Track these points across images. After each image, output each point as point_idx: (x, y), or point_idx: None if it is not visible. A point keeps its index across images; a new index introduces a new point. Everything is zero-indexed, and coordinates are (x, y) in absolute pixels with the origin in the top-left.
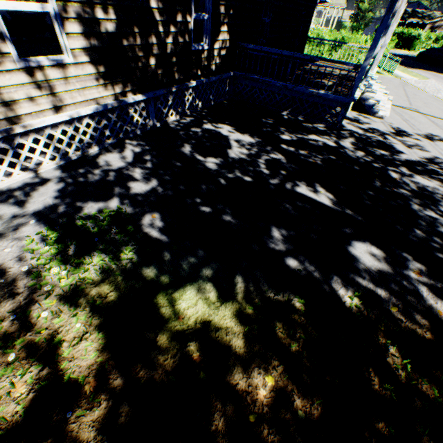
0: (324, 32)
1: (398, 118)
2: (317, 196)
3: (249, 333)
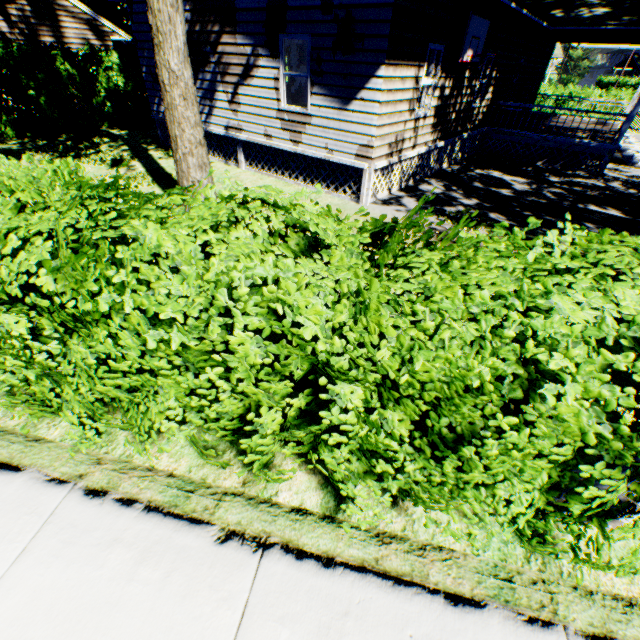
0: (547, 89)
1: None
2: (608, 212)
3: None
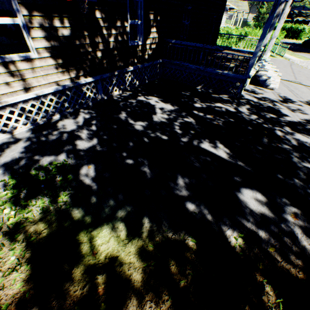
0: (232, 29)
1: (285, 89)
2: (216, 150)
3: (147, 269)
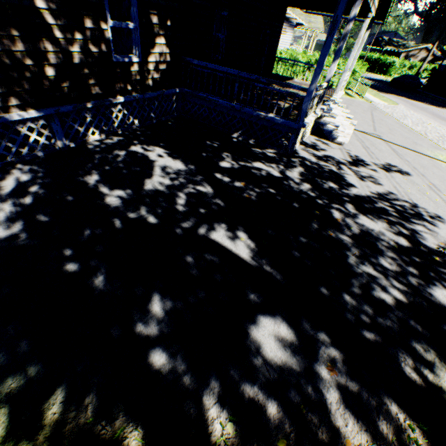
0: (298, 53)
1: (358, 144)
2: (234, 244)
3: None
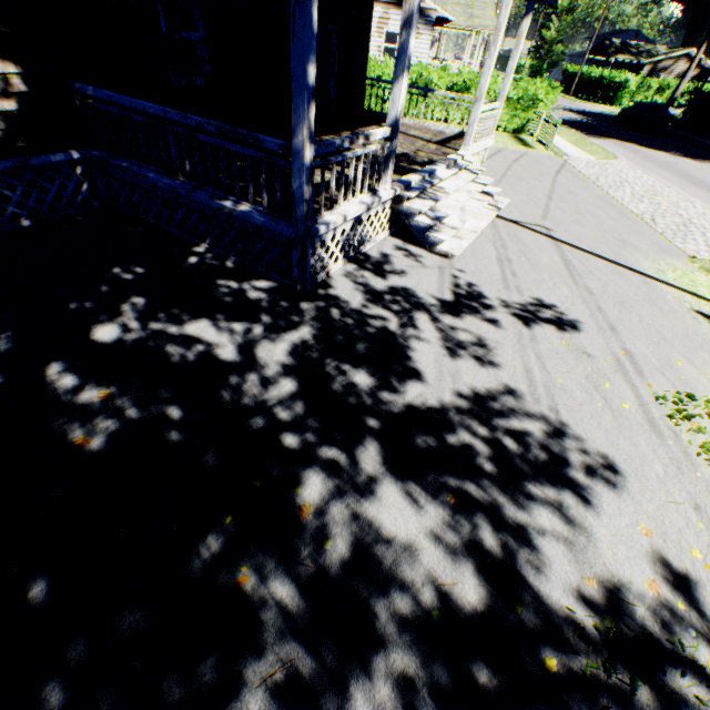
0: (431, 71)
1: (492, 253)
2: None
3: None
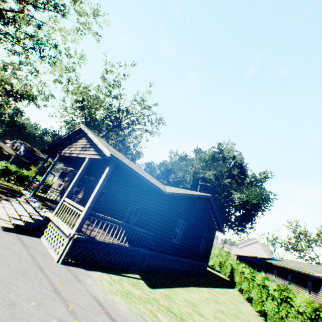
0: None
1: None
2: (1, 189)
3: None
